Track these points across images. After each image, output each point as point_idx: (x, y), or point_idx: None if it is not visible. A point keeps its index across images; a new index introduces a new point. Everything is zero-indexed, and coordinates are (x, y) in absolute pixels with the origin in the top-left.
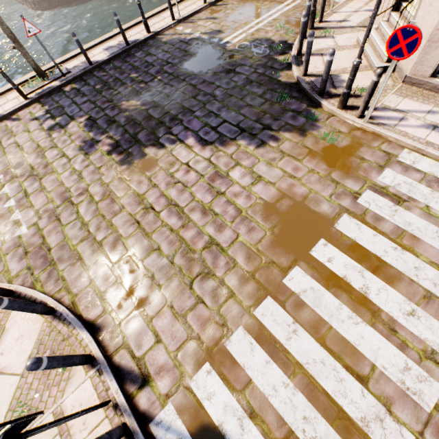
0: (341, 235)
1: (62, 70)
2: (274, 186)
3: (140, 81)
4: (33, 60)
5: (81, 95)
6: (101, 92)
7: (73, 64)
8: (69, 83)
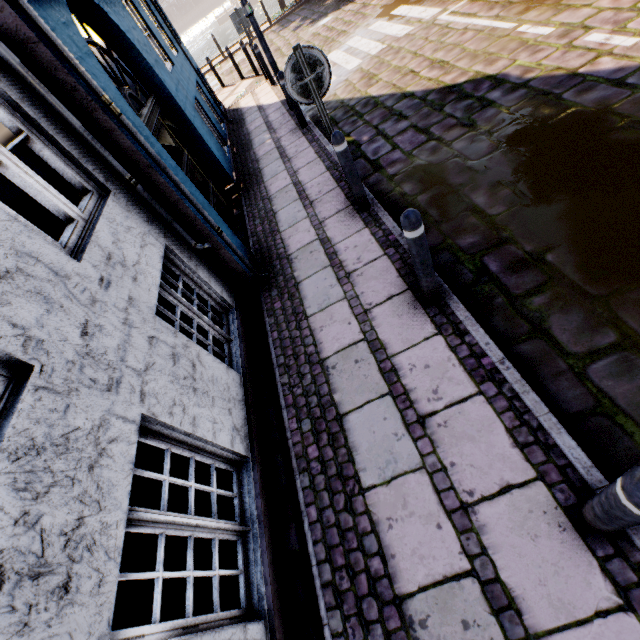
0: None
1: None
2: None
3: None
4: None
5: (303, 10)
6: (316, 3)
7: None
8: (299, 8)
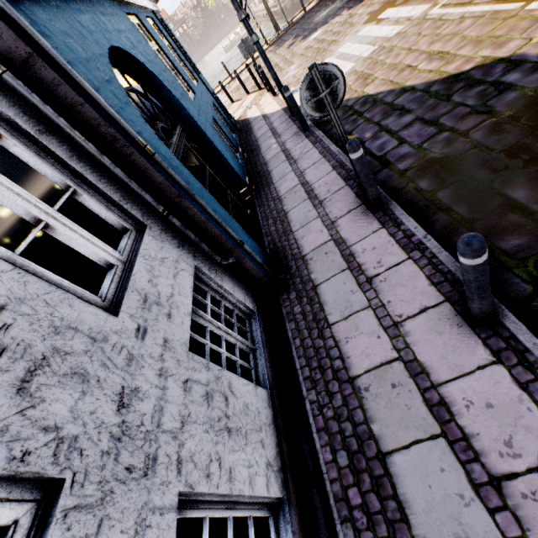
0: (400, 2)
1: (288, 22)
2: (378, 3)
3: (330, 4)
4: (275, 21)
5: (295, 30)
6: (306, 22)
7: (295, 19)
8: (291, 29)
